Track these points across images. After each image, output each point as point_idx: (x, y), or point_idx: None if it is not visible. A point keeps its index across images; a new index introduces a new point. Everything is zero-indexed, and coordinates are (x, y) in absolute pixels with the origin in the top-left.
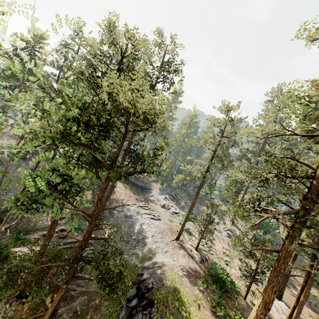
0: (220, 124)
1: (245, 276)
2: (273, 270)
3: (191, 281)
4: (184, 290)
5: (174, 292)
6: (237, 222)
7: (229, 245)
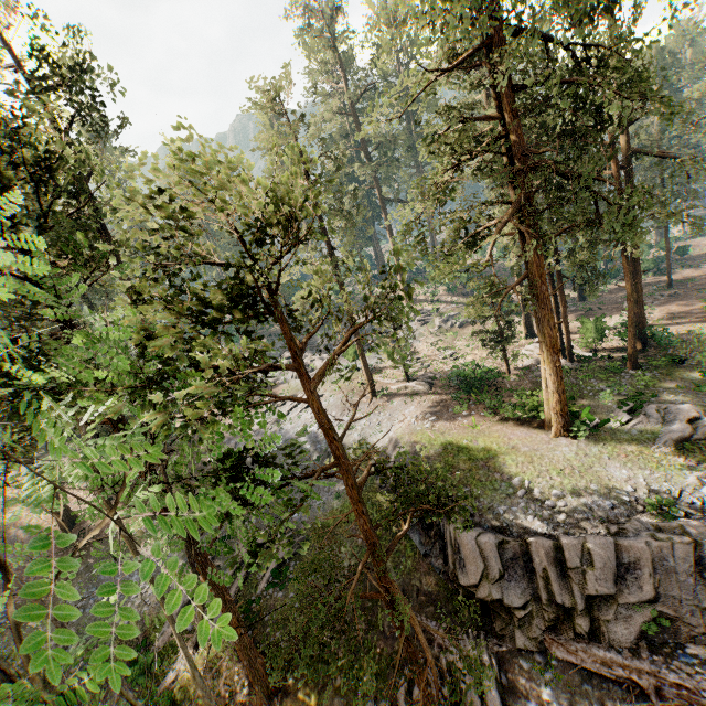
0: (284, 143)
1: (494, 347)
2: (535, 304)
3: (447, 419)
4: (452, 436)
5: (447, 451)
6: (414, 294)
7: (434, 335)
